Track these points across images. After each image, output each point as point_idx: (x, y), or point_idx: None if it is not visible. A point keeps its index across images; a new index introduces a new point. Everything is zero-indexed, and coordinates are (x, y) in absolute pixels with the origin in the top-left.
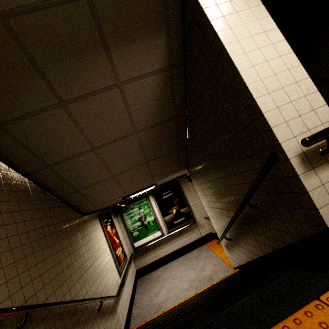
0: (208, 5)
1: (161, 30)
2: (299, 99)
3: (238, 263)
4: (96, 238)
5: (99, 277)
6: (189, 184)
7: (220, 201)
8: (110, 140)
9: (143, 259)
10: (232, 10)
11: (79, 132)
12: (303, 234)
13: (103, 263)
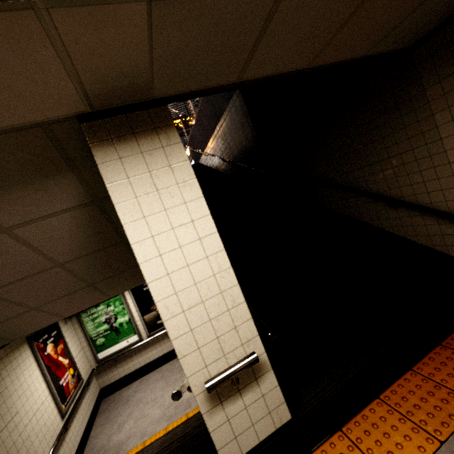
0: (115, 178)
1: (62, 171)
2: (220, 316)
3: None
4: (18, 379)
5: (16, 443)
6: None
7: None
8: (11, 280)
9: (111, 373)
10: (150, 186)
11: None
12: None
13: (29, 415)
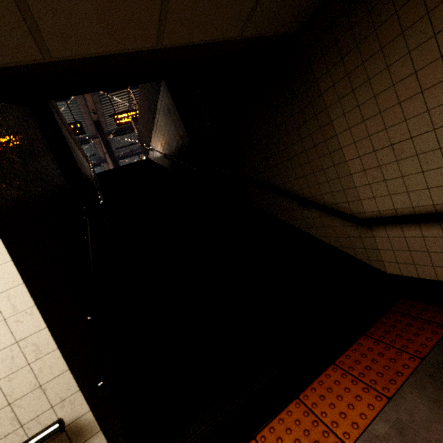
0: None
1: None
2: (15, 374)
3: None
4: None
5: None
6: None
7: None
8: None
9: None
10: None
11: None
12: None
13: None
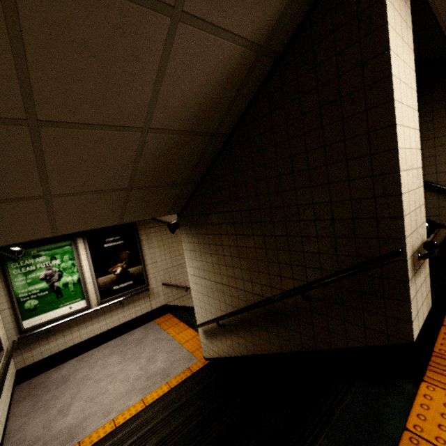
0: None
1: None
2: (416, 190)
3: (219, 354)
4: None
5: None
6: (153, 233)
7: (233, 276)
8: (85, 119)
9: (38, 349)
10: (400, 30)
11: (10, 60)
12: (369, 342)
13: None
